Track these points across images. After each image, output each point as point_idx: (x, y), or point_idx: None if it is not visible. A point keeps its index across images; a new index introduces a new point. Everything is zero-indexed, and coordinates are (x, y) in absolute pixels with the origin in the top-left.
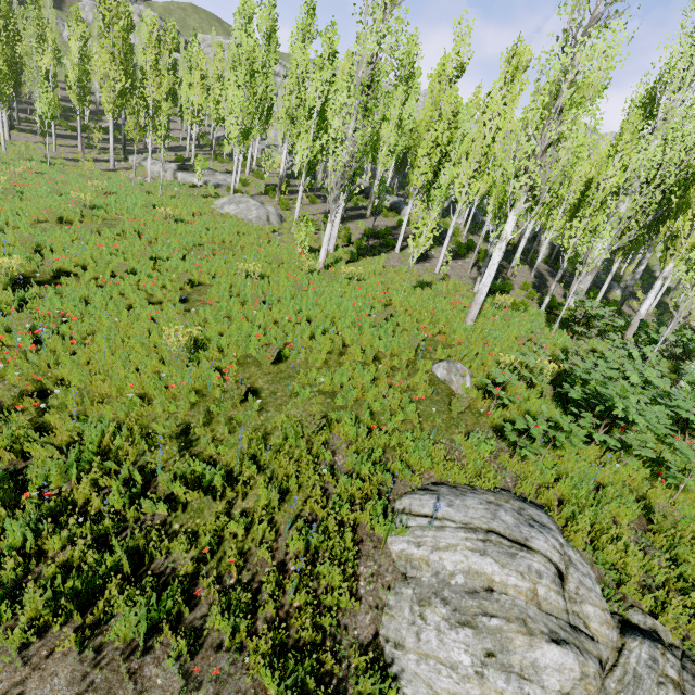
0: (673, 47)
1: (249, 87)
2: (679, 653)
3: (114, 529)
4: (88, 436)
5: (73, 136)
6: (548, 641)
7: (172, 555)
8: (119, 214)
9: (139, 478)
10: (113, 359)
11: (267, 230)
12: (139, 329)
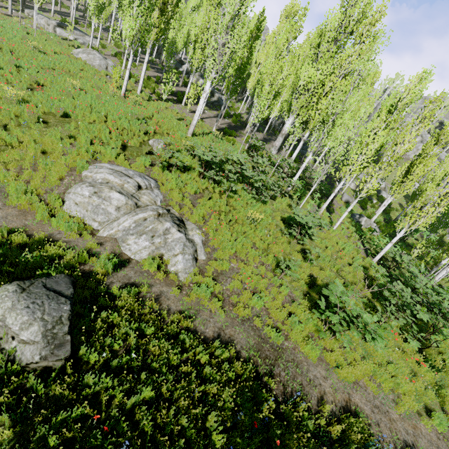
0: (331, 17)
1: None
2: (174, 216)
3: None
4: None
5: None
6: (117, 192)
7: None
8: (1, 38)
9: None
10: None
11: (103, 73)
12: None
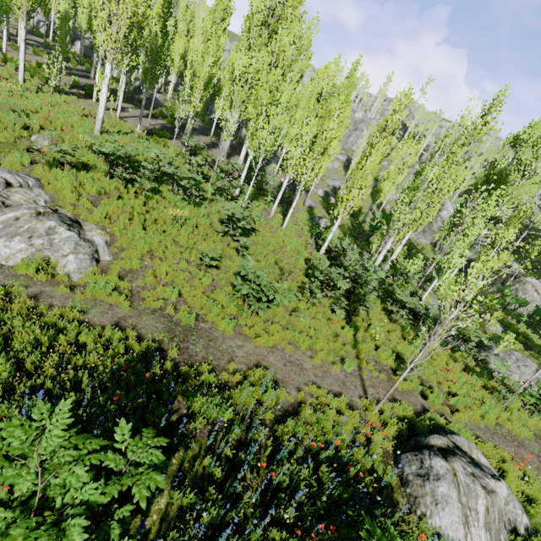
0: None
1: None
2: (65, 216)
3: None
4: None
5: None
6: None
7: None
8: None
9: None
10: None
11: None
12: None
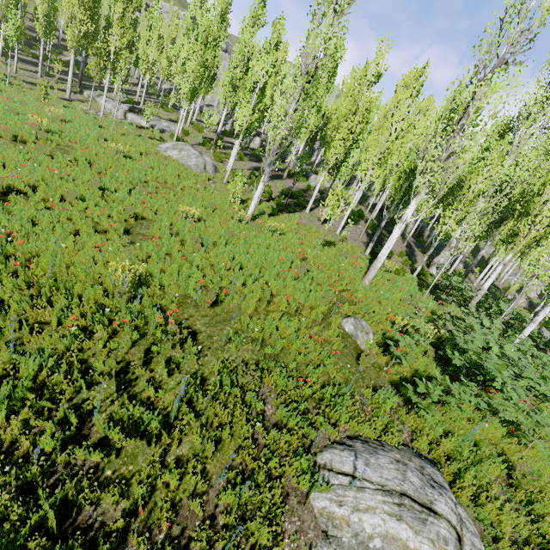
0: (531, 94)
1: (202, 54)
2: None
3: (41, 474)
4: (23, 368)
5: (33, 62)
6: None
7: (101, 506)
8: (73, 142)
9: (74, 420)
10: (56, 286)
11: (204, 177)
12: (85, 257)
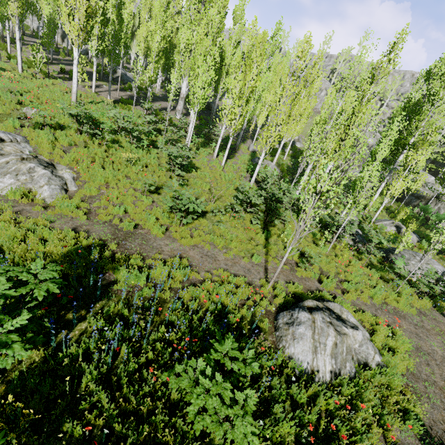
0: None
1: None
2: (43, 161)
3: None
4: None
5: None
6: None
7: None
8: None
9: None
10: None
11: None
12: None
